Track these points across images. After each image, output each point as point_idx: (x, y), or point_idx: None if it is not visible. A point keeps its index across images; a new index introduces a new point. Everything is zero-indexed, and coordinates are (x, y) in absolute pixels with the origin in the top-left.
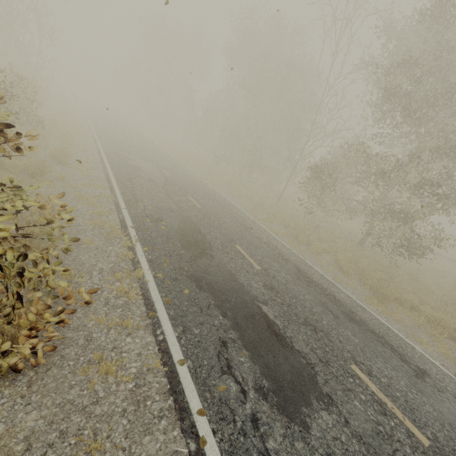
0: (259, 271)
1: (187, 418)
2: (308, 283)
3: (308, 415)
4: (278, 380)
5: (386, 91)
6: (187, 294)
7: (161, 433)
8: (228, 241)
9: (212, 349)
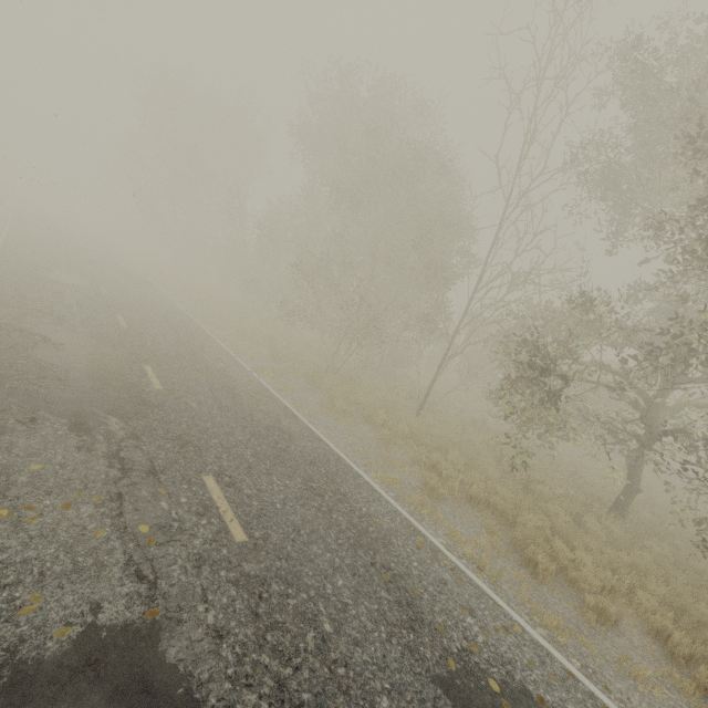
0: None
1: None
2: None
3: None
4: None
5: None
6: None
7: None
8: None
9: None
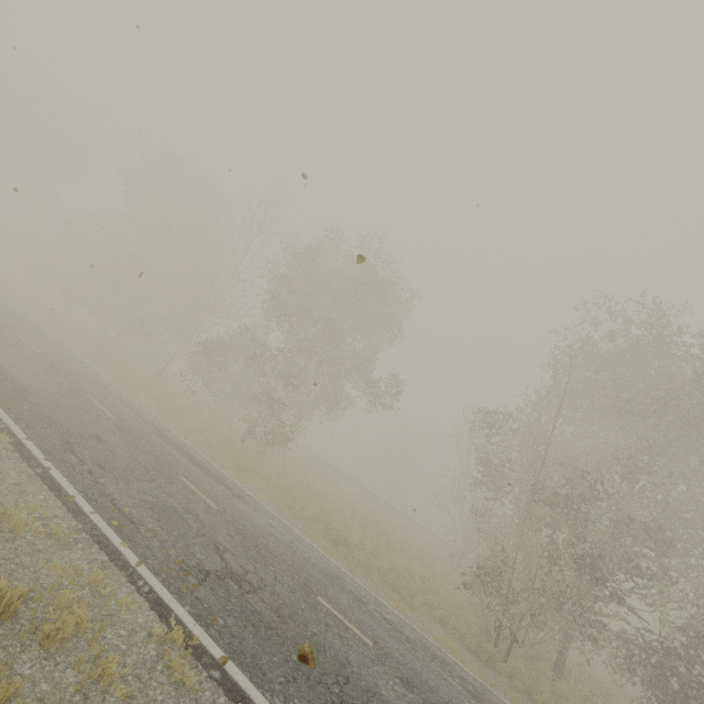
0: (113, 418)
1: (35, 461)
2: (165, 439)
3: (134, 480)
4: (115, 466)
5: (272, 293)
6: (29, 410)
7: (12, 463)
8: (78, 389)
9: (57, 441)
